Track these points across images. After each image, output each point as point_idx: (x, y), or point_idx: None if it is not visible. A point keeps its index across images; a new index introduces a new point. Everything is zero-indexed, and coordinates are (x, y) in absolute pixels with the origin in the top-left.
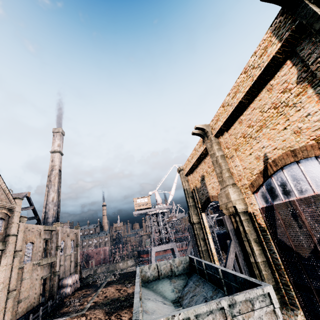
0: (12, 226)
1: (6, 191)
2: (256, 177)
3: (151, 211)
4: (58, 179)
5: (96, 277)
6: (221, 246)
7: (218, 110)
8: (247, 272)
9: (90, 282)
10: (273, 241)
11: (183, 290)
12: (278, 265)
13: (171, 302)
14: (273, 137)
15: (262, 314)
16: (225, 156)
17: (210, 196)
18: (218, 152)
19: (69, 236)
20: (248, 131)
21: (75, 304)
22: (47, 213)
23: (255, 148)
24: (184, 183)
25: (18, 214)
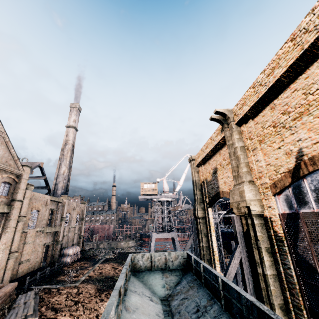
0: (18, 192)
1: (14, 157)
2: (281, 177)
3: (156, 198)
4: (70, 154)
5: (97, 251)
6: (224, 244)
7: (246, 92)
8: (251, 282)
9: (90, 256)
10: (290, 255)
11: (174, 288)
12: (292, 284)
13: (159, 299)
14: (317, 128)
15: None
16: (245, 148)
17: (220, 192)
18: (238, 142)
19: (75, 209)
20: (281, 119)
21: (71, 275)
22: (57, 185)
23: (287, 141)
24: (194, 174)
25: (25, 181)
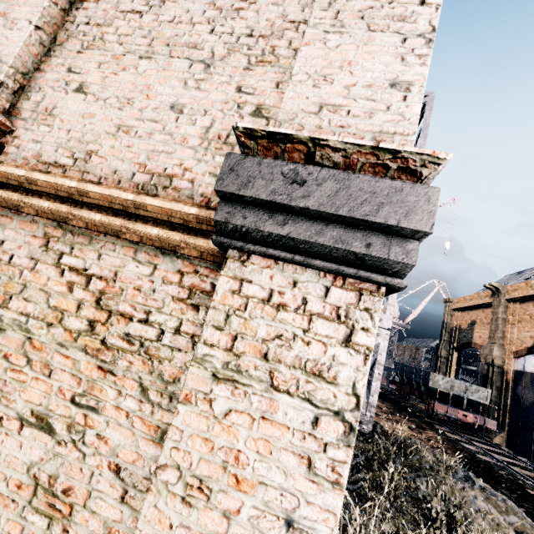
0: None
1: None
2: (522, 349)
3: None
4: None
5: None
6: None
7: (521, 283)
8: None
9: None
10: (510, 392)
11: None
12: (505, 407)
13: None
14: None
15: (481, 395)
16: (506, 320)
17: (472, 342)
18: (501, 314)
19: None
20: None
21: None
22: None
23: (533, 330)
24: (446, 316)
25: None
